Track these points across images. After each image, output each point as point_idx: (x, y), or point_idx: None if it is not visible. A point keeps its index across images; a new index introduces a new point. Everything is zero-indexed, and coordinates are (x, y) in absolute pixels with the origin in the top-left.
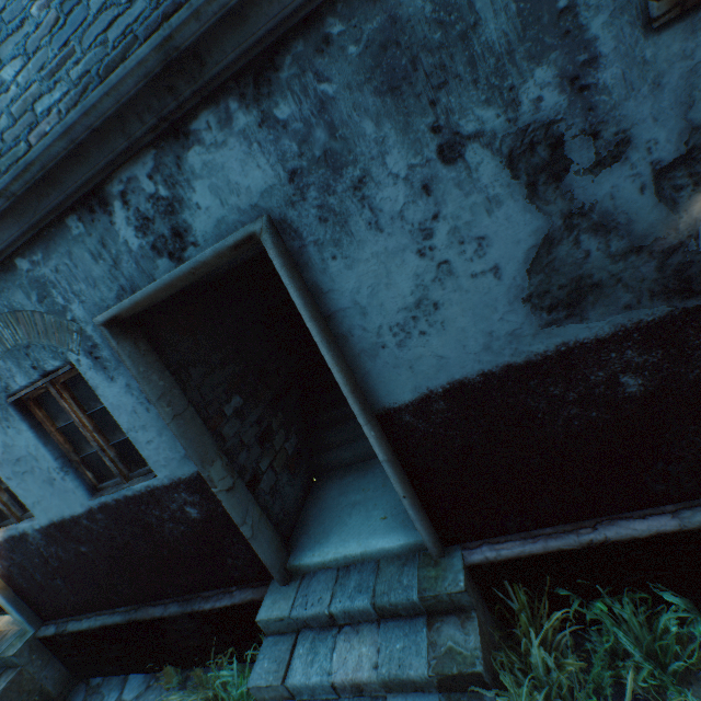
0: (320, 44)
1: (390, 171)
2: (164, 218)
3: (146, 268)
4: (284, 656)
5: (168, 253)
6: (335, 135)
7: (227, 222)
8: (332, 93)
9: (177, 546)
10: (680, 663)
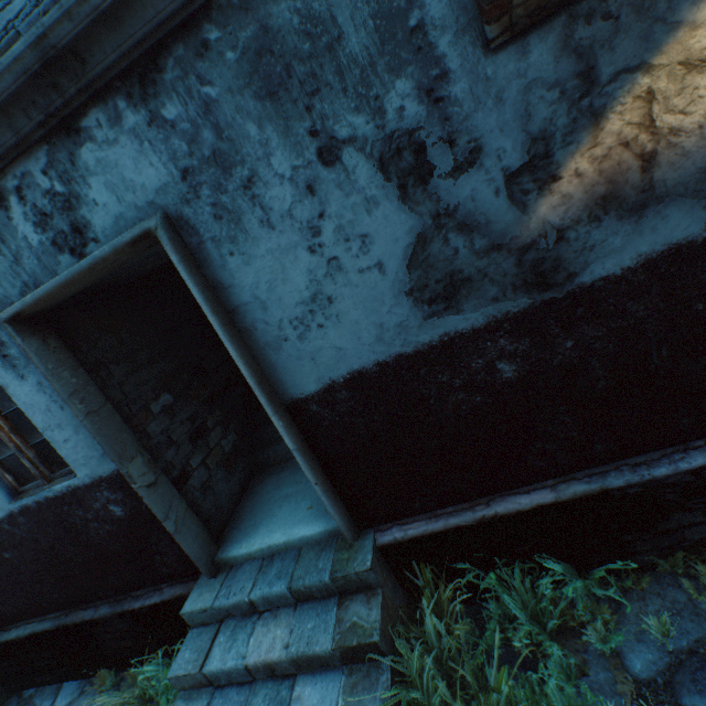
0: (200, 49)
1: (276, 172)
2: (63, 214)
3: (48, 264)
4: (205, 645)
5: (69, 249)
6: (222, 136)
7: (126, 219)
8: (215, 96)
9: (105, 545)
10: (556, 621)
